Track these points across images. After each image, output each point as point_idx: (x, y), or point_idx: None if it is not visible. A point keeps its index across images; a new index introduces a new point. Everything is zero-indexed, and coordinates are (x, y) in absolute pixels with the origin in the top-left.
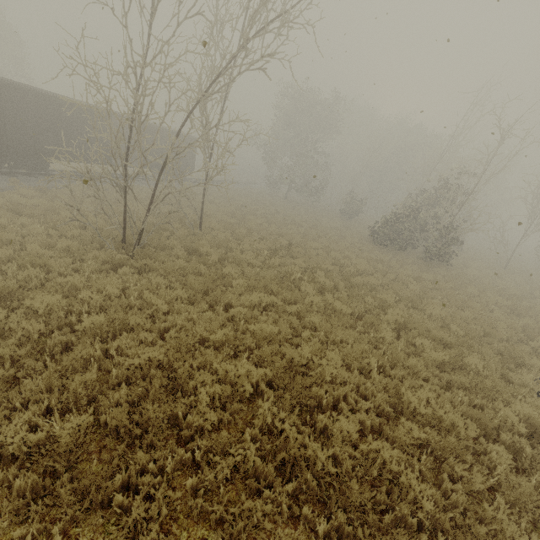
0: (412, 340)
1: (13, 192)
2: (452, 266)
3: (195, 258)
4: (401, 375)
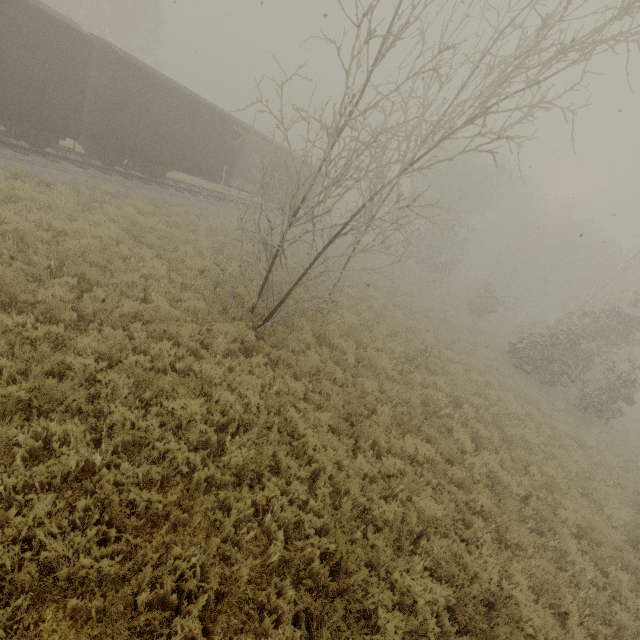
0: (601, 564)
1: (128, 203)
2: (613, 427)
3: (326, 351)
4: (603, 634)
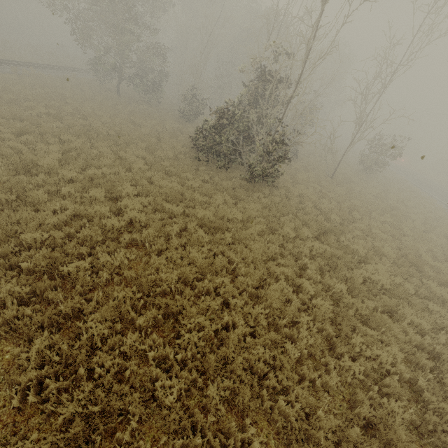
0: None
1: None
2: (277, 187)
3: None
4: None
